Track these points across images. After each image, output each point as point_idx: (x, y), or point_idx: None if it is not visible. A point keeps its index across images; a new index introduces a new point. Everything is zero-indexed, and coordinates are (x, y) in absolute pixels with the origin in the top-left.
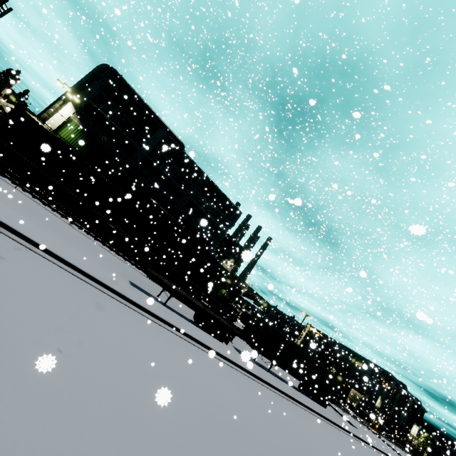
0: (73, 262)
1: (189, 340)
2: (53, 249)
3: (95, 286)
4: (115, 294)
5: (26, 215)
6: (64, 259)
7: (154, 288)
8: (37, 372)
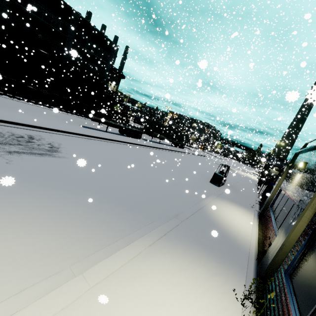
0: (69, 131)
1: (131, 144)
2: (55, 127)
3: (87, 138)
4: (95, 138)
5: None
6: (66, 131)
7: (90, 123)
8: (126, 172)
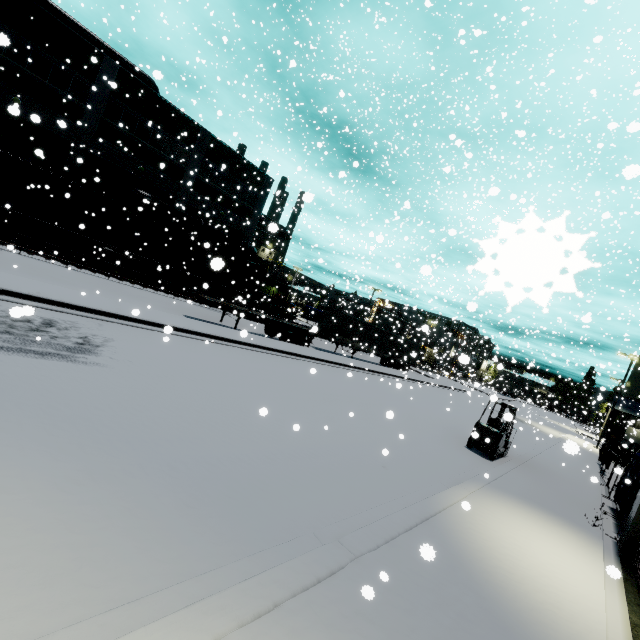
0: (147, 319)
1: (283, 354)
2: (118, 311)
3: (182, 335)
4: (201, 336)
5: (23, 276)
6: (138, 319)
7: (207, 313)
8: (243, 406)
